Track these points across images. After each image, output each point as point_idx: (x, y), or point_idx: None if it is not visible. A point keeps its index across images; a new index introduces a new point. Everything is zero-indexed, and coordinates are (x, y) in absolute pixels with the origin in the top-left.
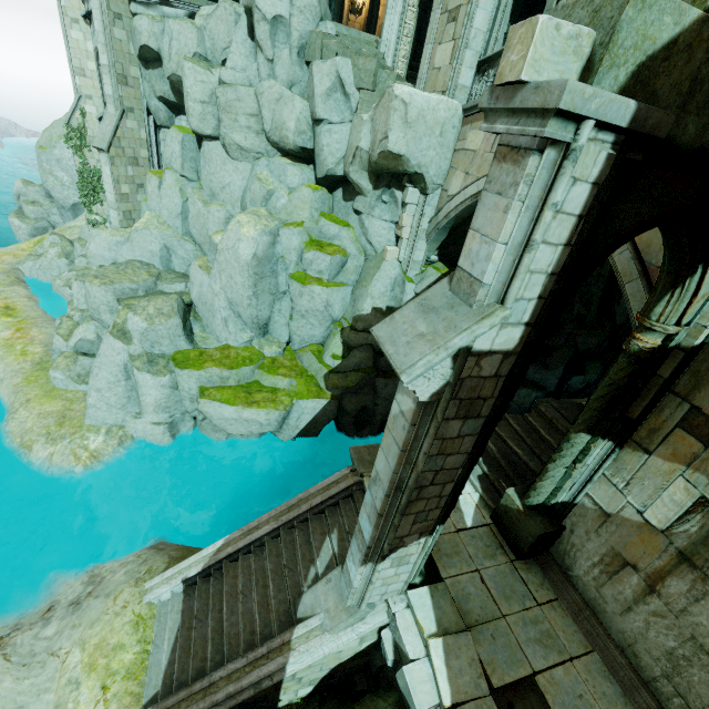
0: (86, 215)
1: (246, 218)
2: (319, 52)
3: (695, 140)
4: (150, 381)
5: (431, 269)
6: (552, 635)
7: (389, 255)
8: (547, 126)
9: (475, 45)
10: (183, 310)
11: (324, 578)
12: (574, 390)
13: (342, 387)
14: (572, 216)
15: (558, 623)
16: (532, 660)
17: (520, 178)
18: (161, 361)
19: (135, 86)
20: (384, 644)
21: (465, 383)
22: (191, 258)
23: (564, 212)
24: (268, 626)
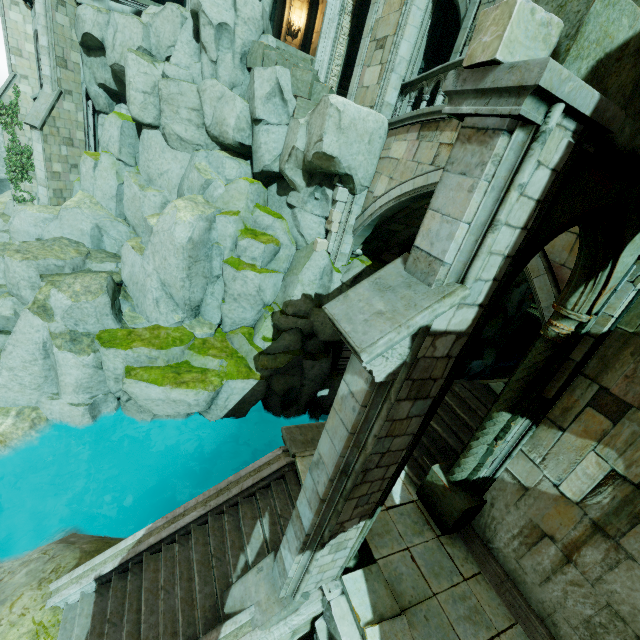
0: (13, 191)
1: (183, 204)
2: (260, 60)
3: (628, 142)
4: (71, 360)
5: (357, 261)
6: (479, 610)
7: (319, 246)
8: (523, 105)
9: (400, 70)
10: (112, 289)
11: (255, 567)
12: (474, 373)
13: (272, 368)
14: (531, 200)
15: (484, 597)
16: (464, 639)
17: (487, 158)
18: (85, 340)
19: (75, 71)
20: (319, 636)
21: (419, 364)
22: (123, 239)
23: (526, 195)
24: (192, 625)
